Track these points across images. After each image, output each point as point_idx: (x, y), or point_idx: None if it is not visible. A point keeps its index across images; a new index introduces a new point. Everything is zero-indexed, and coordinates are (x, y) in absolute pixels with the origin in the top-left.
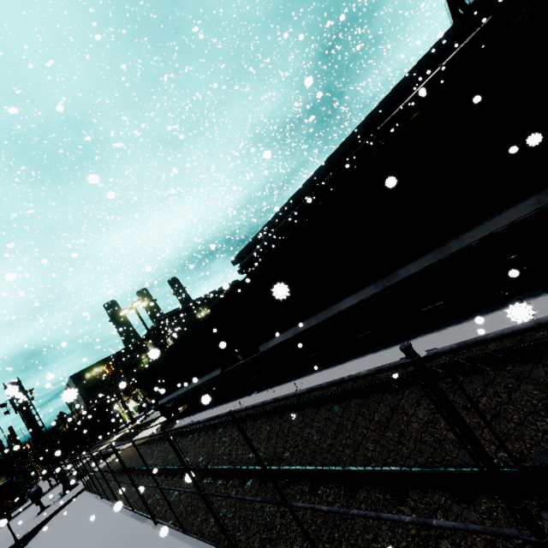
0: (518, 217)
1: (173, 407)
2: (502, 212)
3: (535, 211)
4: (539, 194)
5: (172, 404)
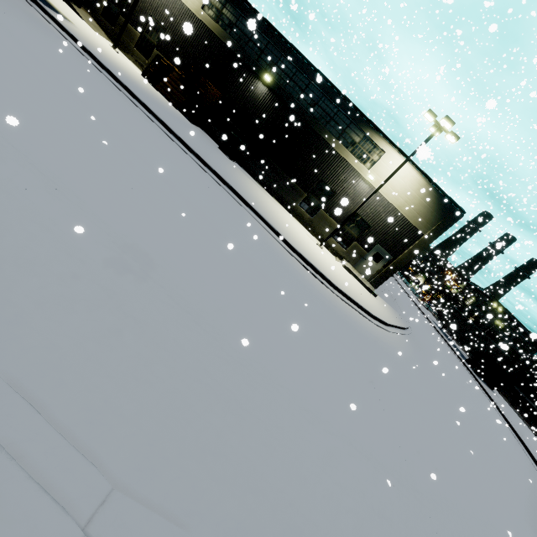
0: (532, 406)
1: None
2: (534, 405)
3: (533, 407)
4: (536, 408)
5: None
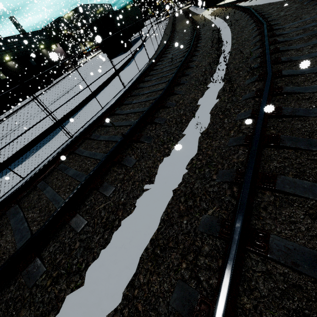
0: None
1: (191, 0)
2: None
3: None
4: None
5: None
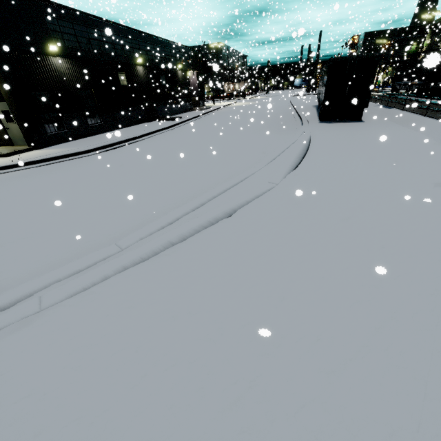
0: None
1: (398, 88)
2: None
3: None
4: None
5: (398, 87)
